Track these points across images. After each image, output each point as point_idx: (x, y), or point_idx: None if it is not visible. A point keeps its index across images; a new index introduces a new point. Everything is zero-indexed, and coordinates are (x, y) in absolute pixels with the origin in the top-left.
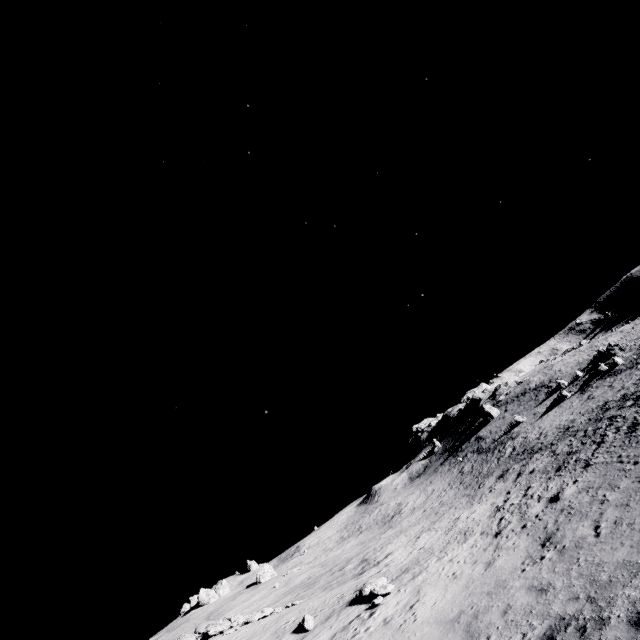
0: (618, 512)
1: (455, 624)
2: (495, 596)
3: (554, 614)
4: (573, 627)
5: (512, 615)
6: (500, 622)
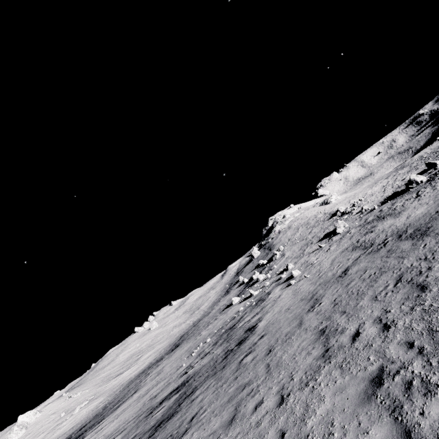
0: (61, 438)
1: None
2: None
3: None
4: None
5: None
6: None
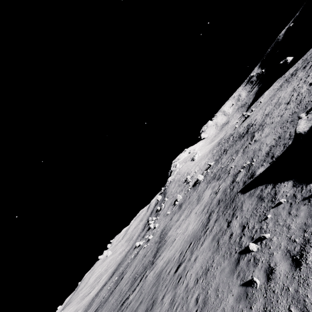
0: None
1: None
2: None
3: None
4: None
5: None
6: None
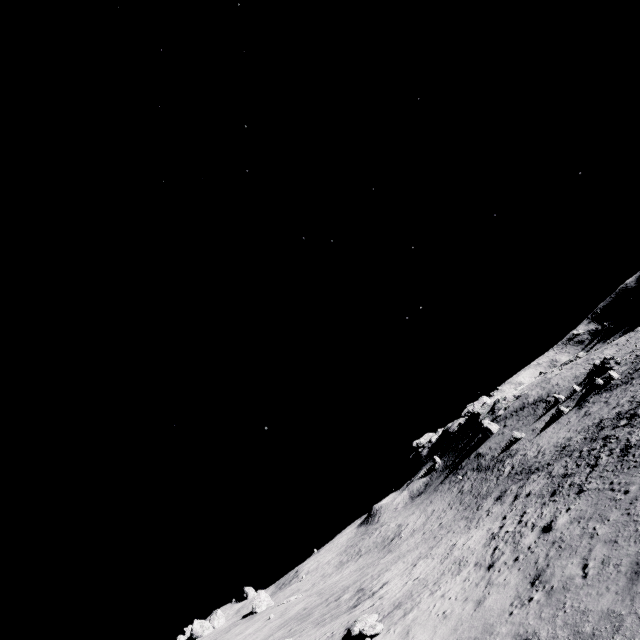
0: (606, 549)
1: None
2: None
3: None
4: None
5: None
6: None
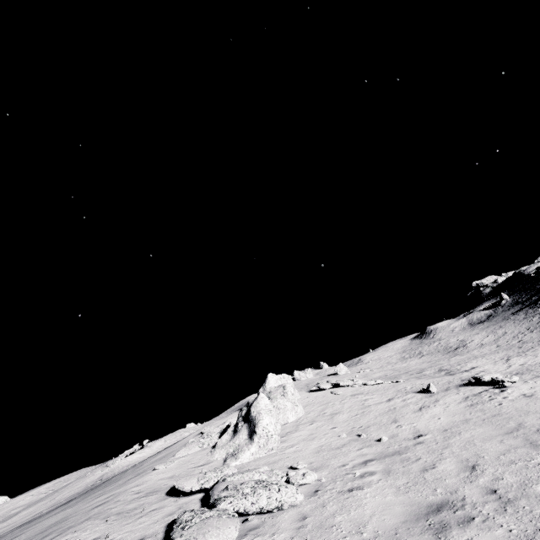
0: None
1: None
2: None
3: None
4: None
5: None
6: None
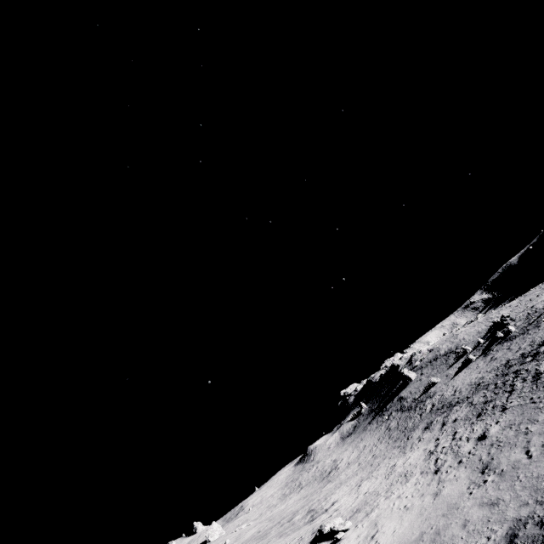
0: (543, 438)
1: (420, 542)
2: (451, 516)
3: (510, 518)
4: (531, 524)
5: (472, 526)
6: (462, 533)
